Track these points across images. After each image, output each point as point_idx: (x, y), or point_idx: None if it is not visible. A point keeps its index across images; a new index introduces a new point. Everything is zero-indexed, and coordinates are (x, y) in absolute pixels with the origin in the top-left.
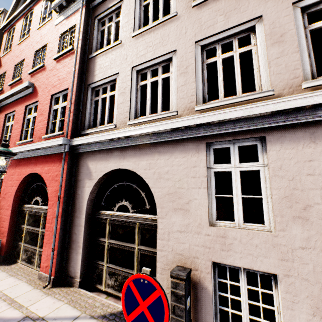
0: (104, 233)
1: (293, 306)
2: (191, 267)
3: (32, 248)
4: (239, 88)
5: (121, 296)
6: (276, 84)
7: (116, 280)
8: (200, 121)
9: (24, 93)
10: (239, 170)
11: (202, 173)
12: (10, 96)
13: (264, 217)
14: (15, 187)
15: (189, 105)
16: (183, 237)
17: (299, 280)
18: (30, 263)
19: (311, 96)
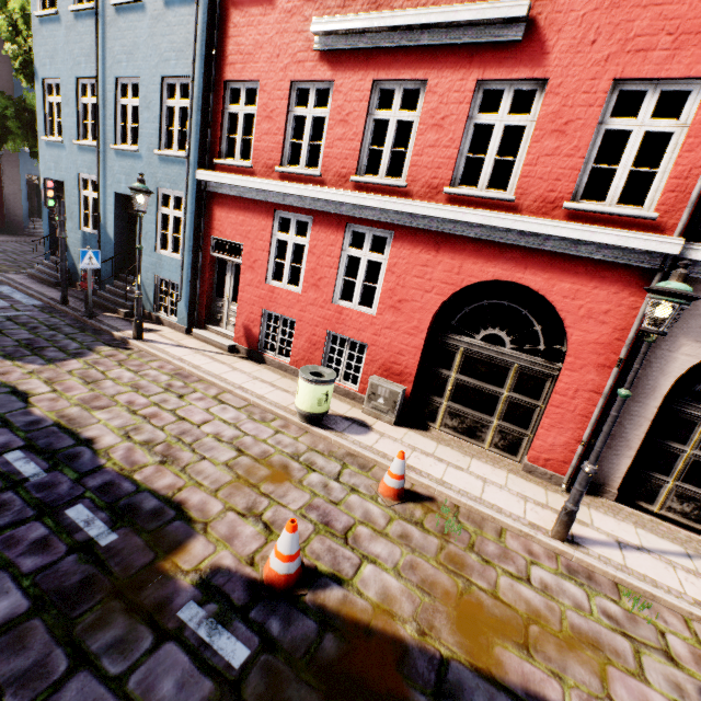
0: (686, 438)
1: None
2: None
3: (477, 416)
4: None
5: (700, 529)
6: None
7: (698, 509)
8: None
9: (485, 34)
10: None
11: None
12: (415, 26)
13: None
14: (437, 296)
15: None
16: None
17: None
18: (472, 437)
19: None
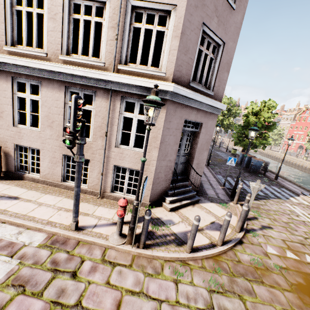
0: None
1: (44, 160)
2: (5, 146)
3: None
4: (35, 43)
5: None
6: (49, 50)
7: None
8: (2, 60)
9: None
10: (30, 99)
11: (9, 96)
12: None
13: (39, 125)
14: None
15: (1, 43)
16: (0, 131)
17: (47, 151)
18: None
19: (54, 66)
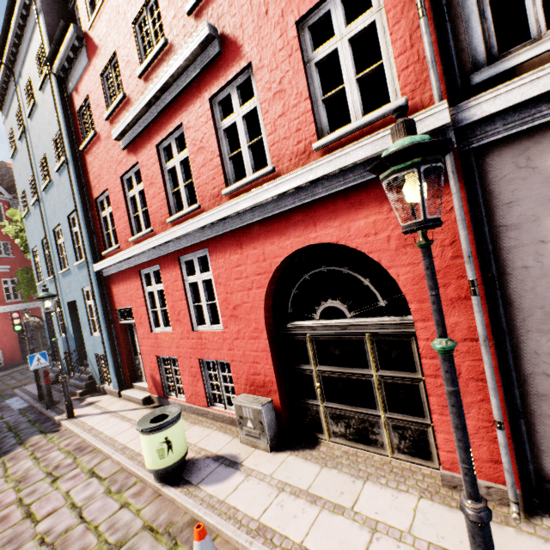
0: None
1: None
2: None
3: (359, 413)
4: None
5: None
6: None
7: None
8: None
9: (197, 66)
10: None
11: None
12: (158, 94)
13: None
14: (258, 289)
15: None
16: None
17: None
18: (367, 443)
19: None
